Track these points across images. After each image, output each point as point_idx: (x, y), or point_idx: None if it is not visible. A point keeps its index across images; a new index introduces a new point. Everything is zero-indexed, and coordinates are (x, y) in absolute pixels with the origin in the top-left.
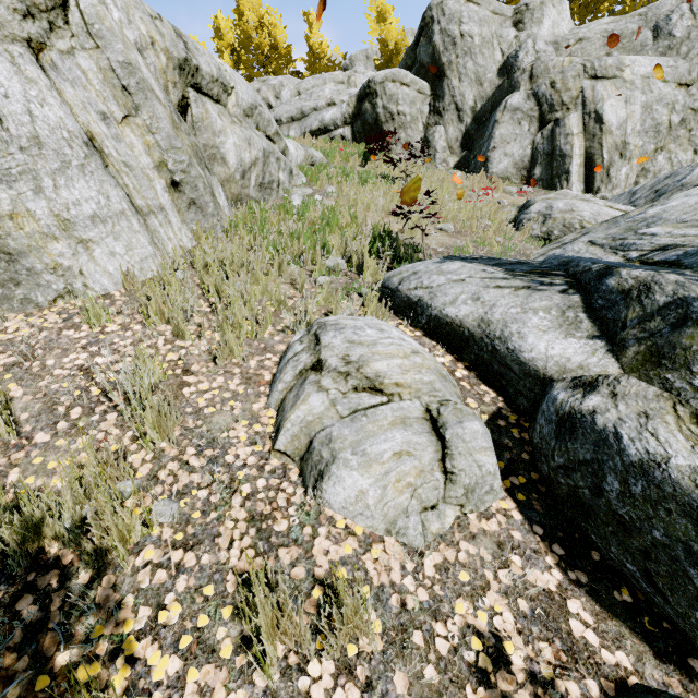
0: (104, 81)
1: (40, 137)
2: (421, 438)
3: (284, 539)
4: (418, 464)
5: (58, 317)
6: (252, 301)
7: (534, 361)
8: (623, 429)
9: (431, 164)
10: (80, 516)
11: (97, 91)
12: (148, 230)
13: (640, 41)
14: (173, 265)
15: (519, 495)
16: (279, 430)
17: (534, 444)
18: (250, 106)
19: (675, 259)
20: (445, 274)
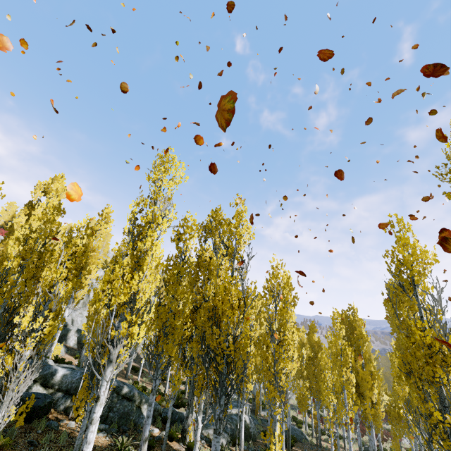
0: None
1: None
2: None
3: None
4: None
5: None
6: None
7: None
8: None
9: None
10: None
11: None
12: None
13: None
14: None
15: None
16: None
17: None
18: None
19: None
20: None
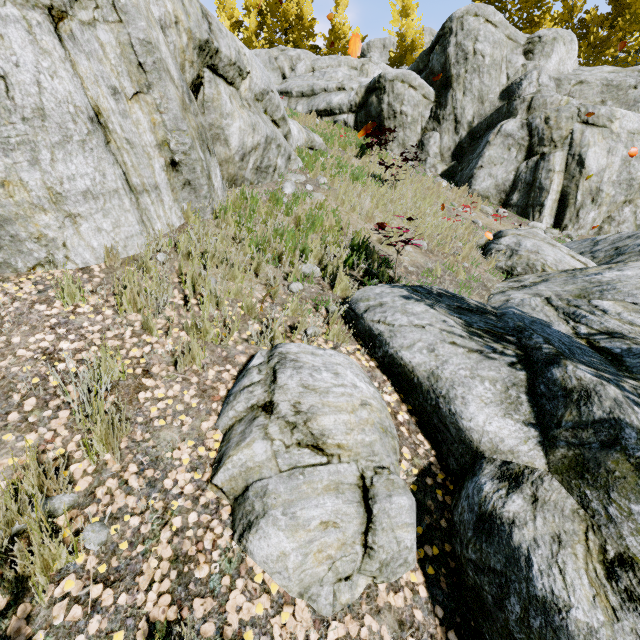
0: (121, 55)
1: (45, 110)
2: (350, 509)
3: (201, 587)
4: (341, 536)
5: (33, 287)
6: (224, 304)
7: (471, 431)
8: (535, 556)
9: (421, 167)
10: (9, 533)
11: (112, 65)
12: (139, 208)
13: (634, 97)
14: (157, 246)
15: (429, 569)
16: (220, 464)
17: (454, 521)
18: (262, 91)
19: (619, 352)
20: (408, 315)
